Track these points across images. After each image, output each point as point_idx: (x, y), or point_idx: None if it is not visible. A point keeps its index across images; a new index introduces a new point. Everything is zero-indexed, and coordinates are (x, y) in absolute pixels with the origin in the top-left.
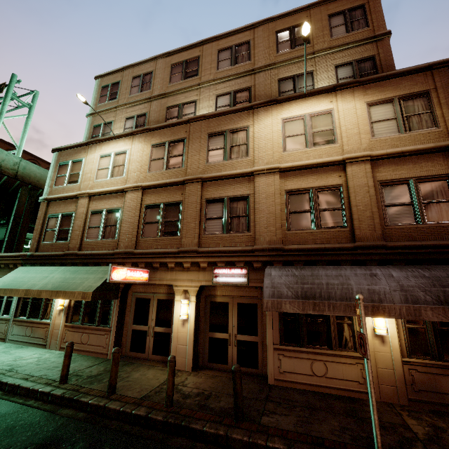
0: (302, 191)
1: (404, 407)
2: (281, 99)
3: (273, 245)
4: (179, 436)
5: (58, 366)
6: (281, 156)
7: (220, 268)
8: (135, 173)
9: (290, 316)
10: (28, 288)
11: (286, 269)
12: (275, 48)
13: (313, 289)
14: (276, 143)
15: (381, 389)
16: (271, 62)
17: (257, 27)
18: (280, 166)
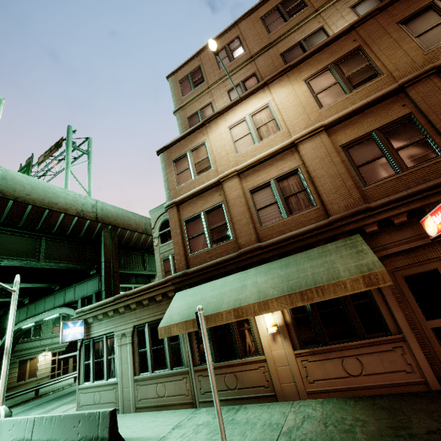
0: None
1: None
2: None
3: None
4: None
5: (395, 424)
6: None
7: None
8: (297, 119)
9: None
10: (236, 306)
11: None
12: None
13: None
14: None
15: None
16: None
17: None
18: None
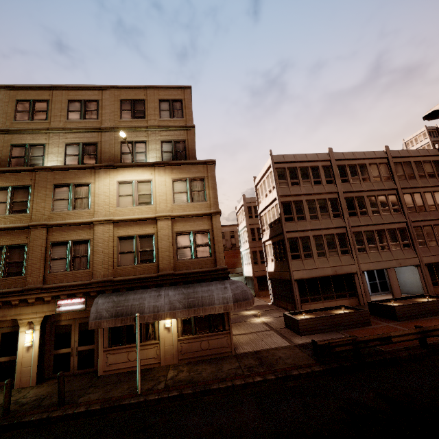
0: (129, 237)
1: (175, 365)
2: (117, 166)
3: (106, 278)
4: (12, 430)
5: None
6: (115, 211)
7: (63, 299)
8: None
9: (117, 326)
10: None
11: (110, 297)
12: (119, 114)
13: (123, 310)
14: (112, 200)
15: (166, 358)
16: (115, 126)
17: (105, 90)
18: (114, 219)
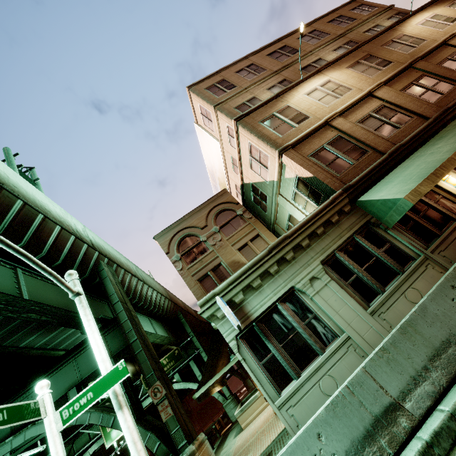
0: None
1: None
2: (402, 19)
3: None
4: None
5: None
6: (444, 32)
7: None
8: (360, 83)
9: None
10: None
11: None
12: (338, 26)
13: None
14: (431, 31)
15: None
16: (348, 29)
17: (310, 25)
18: (454, 33)
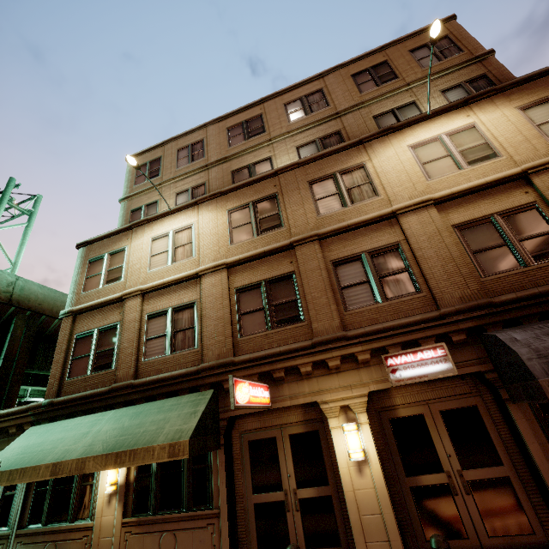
0: (479, 222)
1: None
2: (399, 126)
3: (472, 301)
4: None
5: None
6: (428, 186)
7: (396, 355)
8: (210, 250)
9: None
10: (57, 460)
11: (535, 327)
12: (356, 90)
13: None
14: (412, 173)
15: None
16: (358, 102)
17: (326, 76)
18: (434, 197)
